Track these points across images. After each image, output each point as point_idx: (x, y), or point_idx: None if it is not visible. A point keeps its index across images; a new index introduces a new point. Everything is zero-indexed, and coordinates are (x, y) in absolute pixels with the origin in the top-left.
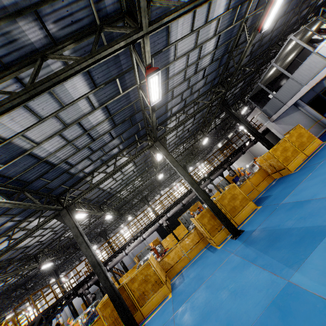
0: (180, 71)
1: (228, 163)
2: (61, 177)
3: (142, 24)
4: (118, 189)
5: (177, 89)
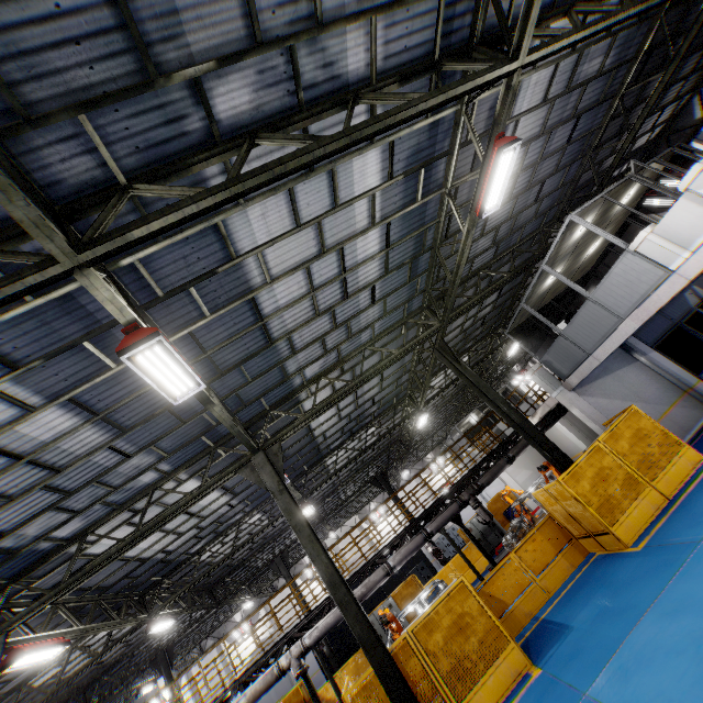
0: (295, 300)
1: (473, 488)
2: None
3: (48, 250)
4: (194, 547)
5: (303, 333)
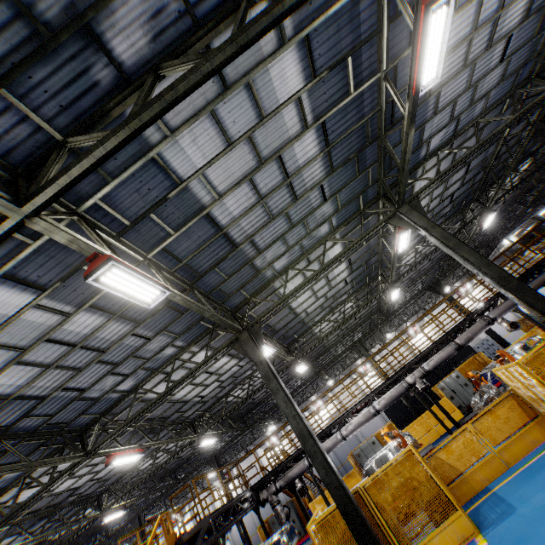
0: (459, 42)
1: None
2: (242, 273)
3: None
4: (317, 317)
5: (447, 90)
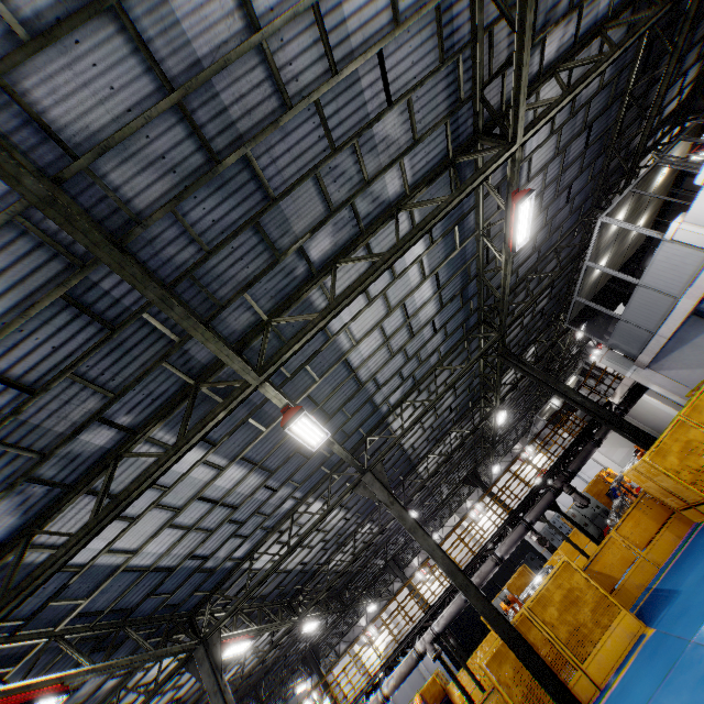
0: (374, 350)
1: (564, 476)
2: (191, 580)
3: (247, 380)
4: (322, 558)
5: (383, 371)
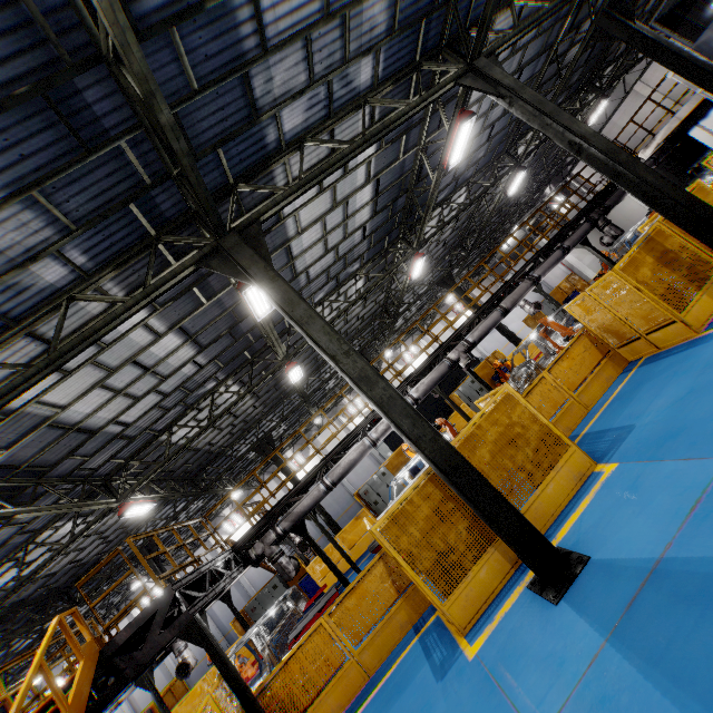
0: None
1: (601, 210)
2: (226, 98)
3: None
4: (318, 294)
5: None
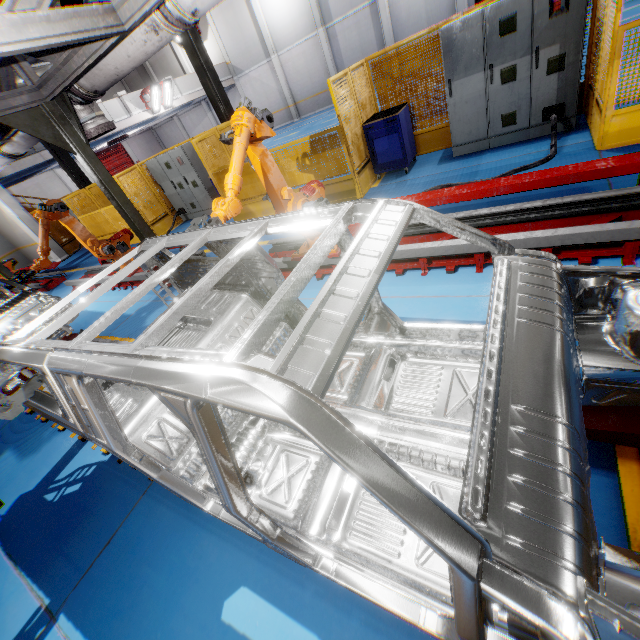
0: None
1: None
2: None
3: None
4: None
5: None
